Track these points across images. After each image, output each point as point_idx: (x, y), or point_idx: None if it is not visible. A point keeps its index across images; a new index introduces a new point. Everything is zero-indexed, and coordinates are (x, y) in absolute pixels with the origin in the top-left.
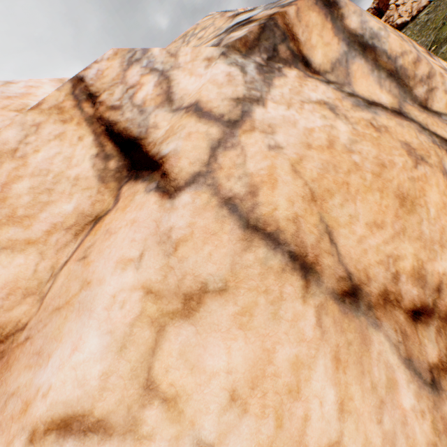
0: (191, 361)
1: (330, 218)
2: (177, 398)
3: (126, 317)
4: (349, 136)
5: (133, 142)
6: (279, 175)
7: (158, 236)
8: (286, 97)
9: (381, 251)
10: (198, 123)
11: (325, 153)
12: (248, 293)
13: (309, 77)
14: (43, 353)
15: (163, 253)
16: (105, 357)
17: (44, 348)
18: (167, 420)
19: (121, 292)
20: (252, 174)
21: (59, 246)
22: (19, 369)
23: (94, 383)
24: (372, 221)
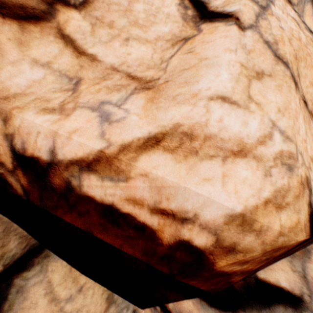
0: (262, 95)
1: (299, 71)
2: (260, 104)
3: (235, 71)
4: (305, 40)
5: (201, 3)
6: (285, 41)
7: (241, 45)
8: (281, 7)
9: (311, 96)
10: (247, 1)
11: (298, 42)
12: (279, 80)
13: (287, 3)
14: (190, 82)
15: (244, 53)
16: (231, 82)
17: (188, 80)
18: (258, 110)
19: (231, 61)
20: (274, 35)
21: (163, 49)
22: (173, 89)
23: (229, 89)
24: (311, 81)
